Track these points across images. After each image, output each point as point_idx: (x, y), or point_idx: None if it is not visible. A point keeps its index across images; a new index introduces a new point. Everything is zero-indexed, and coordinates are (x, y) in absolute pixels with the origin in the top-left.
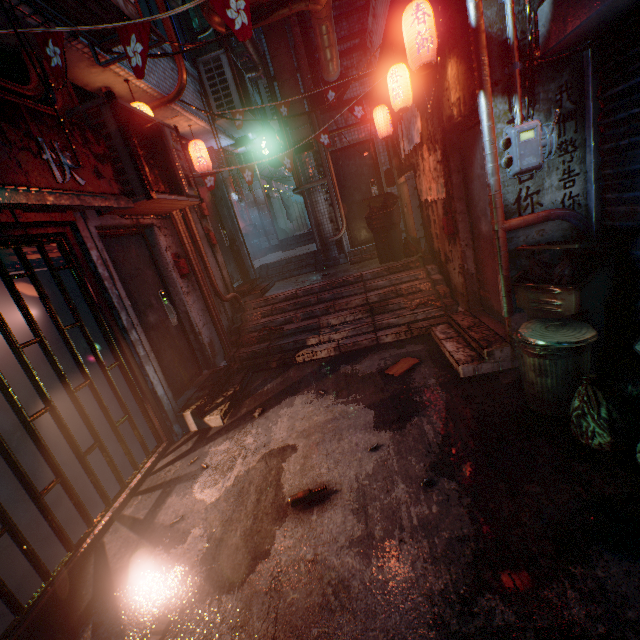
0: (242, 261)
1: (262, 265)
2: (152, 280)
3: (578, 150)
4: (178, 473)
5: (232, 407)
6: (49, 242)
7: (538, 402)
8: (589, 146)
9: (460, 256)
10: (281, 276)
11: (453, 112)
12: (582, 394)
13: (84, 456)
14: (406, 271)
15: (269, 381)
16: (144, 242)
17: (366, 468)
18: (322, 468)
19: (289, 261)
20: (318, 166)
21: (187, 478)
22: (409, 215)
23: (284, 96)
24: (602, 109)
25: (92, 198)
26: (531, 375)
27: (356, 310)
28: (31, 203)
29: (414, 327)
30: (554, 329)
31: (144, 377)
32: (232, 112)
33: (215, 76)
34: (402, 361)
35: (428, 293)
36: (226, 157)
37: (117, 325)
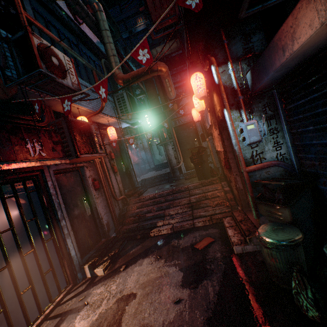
0: (131, 178)
1: (142, 179)
2: (80, 192)
3: (280, 132)
4: (72, 306)
5: (111, 263)
6: (29, 179)
7: (276, 277)
8: (284, 130)
9: (234, 180)
10: (151, 185)
11: (219, 114)
12: (295, 278)
13: (21, 294)
14: (211, 185)
15: (134, 247)
16: (79, 174)
17: (170, 316)
18: (146, 313)
19: (156, 177)
20: (168, 133)
21: (75, 311)
22: (212, 156)
23: (152, 105)
24: (287, 114)
25: (47, 161)
26: (268, 259)
27: (184, 206)
28: (15, 168)
29: (213, 218)
30: (277, 231)
31: (65, 245)
32: (127, 114)
33: (121, 100)
34: (204, 239)
35: (222, 198)
36: (129, 129)
37: (55, 217)
